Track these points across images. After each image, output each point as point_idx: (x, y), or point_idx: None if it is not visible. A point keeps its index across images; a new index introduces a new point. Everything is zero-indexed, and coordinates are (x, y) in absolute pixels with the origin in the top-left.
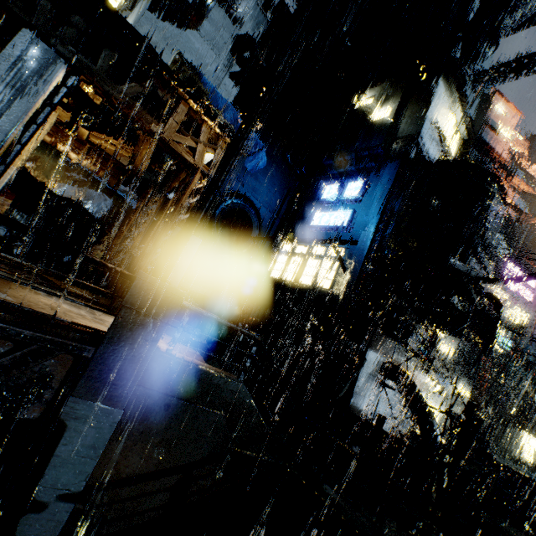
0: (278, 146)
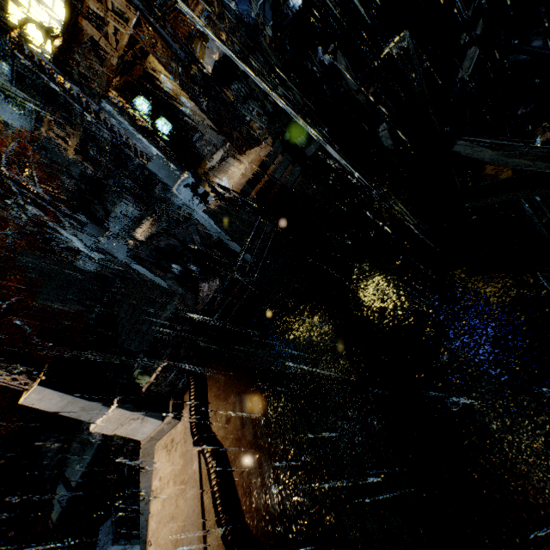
0: None
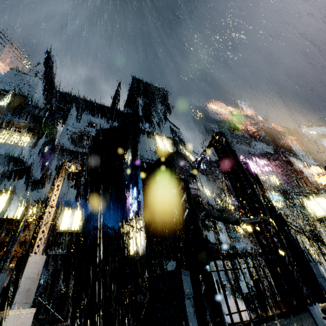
0: (108, 195)
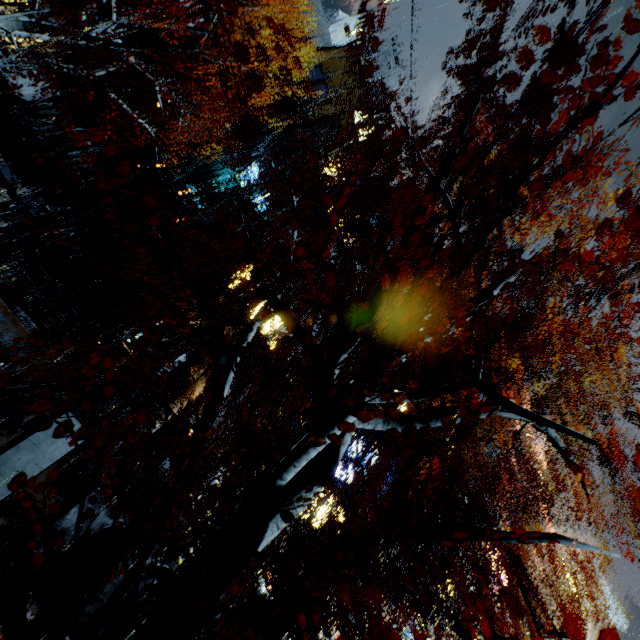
0: None
